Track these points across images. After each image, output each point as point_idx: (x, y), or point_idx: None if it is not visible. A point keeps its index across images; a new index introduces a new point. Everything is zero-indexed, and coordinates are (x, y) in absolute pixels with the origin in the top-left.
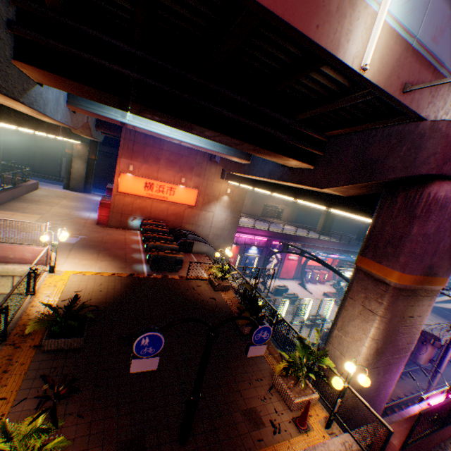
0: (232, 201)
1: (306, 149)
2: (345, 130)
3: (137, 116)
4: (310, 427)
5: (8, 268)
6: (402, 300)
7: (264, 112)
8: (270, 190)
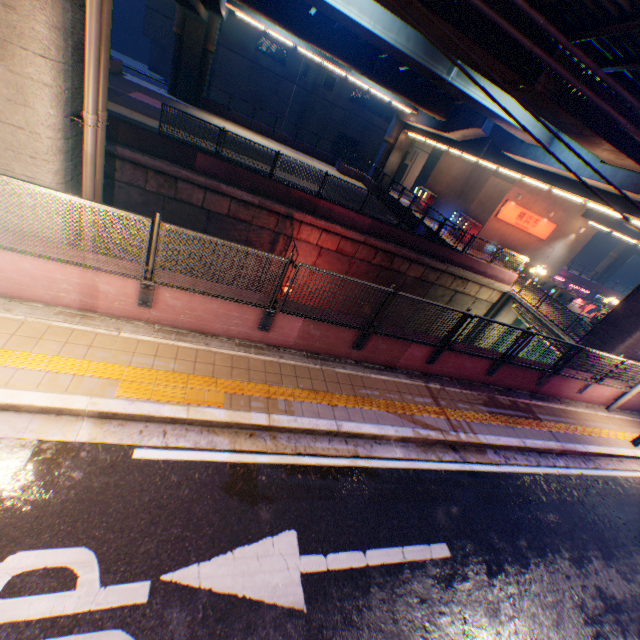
0: (575, 240)
1: None
2: None
3: None
4: None
5: (497, 285)
6: None
7: None
8: None
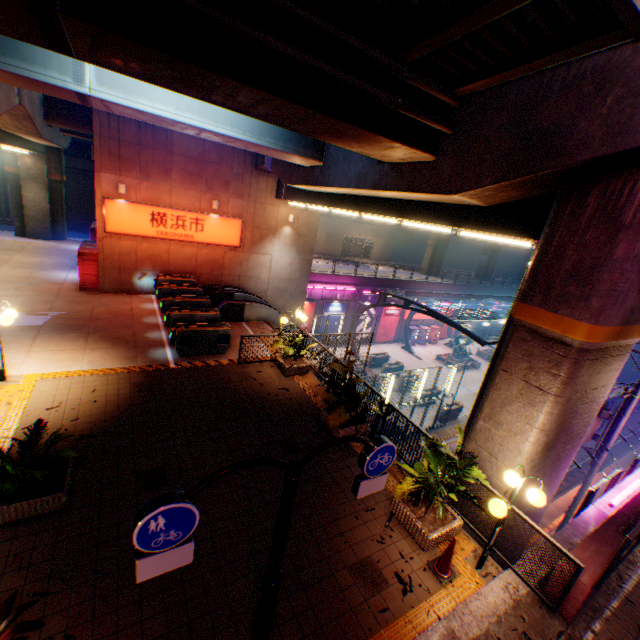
0: (297, 234)
1: (425, 122)
2: (493, 80)
3: (105, 80)
4: (455, 571)
5: None
6: (588, 367)
7: (348, 44)
8: (358, 210)
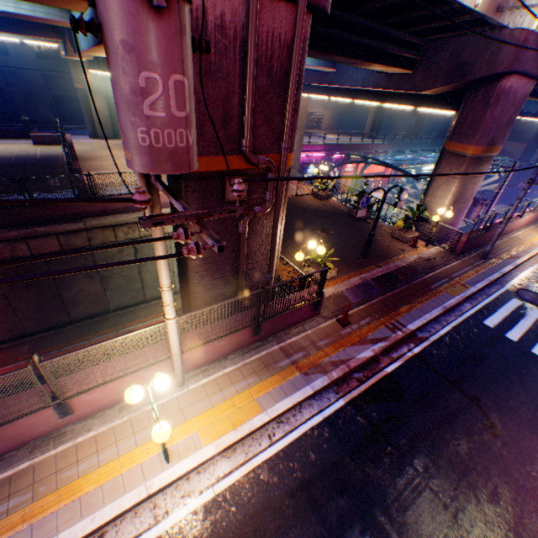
0: None
1: (410, 57)
2: (444, 36)
3: None
4: (417, 248)
5: None
6: (472, 166)
7: (386, 32)
8: (355, 99)
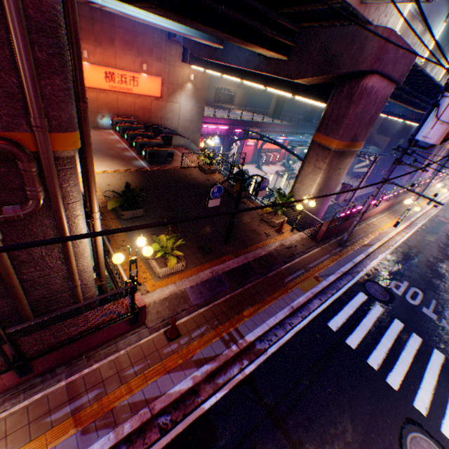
0: (196, 89)
1: (284, 42)
2: (316, 24)
3: None
4: (283, 233)
5: None
6: (336, 159)
7: (255, 7)
8: (242, 79)
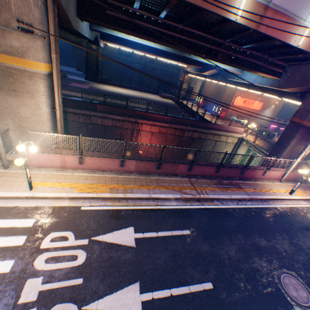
0: (274, 108)
1: None
2: None
3: None
4: None
5: (235, 135)
6: None
7: None
8: None
